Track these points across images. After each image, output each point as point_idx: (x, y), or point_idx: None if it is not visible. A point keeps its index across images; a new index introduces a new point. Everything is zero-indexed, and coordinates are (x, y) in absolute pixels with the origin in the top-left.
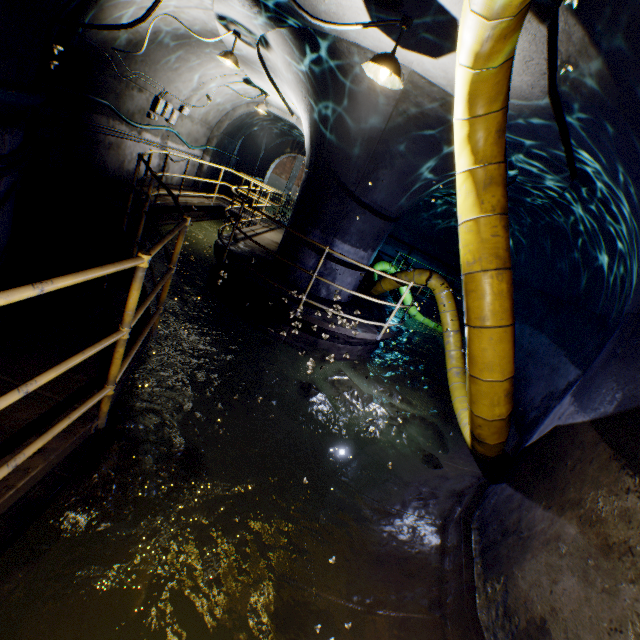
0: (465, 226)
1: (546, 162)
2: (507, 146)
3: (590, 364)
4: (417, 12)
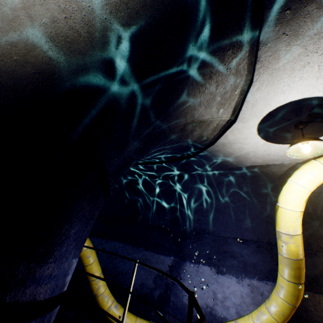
0: (300, 236)
1: (181, 170)
2: (171, 158)
3: (181, 253)
4: (308, 128)
